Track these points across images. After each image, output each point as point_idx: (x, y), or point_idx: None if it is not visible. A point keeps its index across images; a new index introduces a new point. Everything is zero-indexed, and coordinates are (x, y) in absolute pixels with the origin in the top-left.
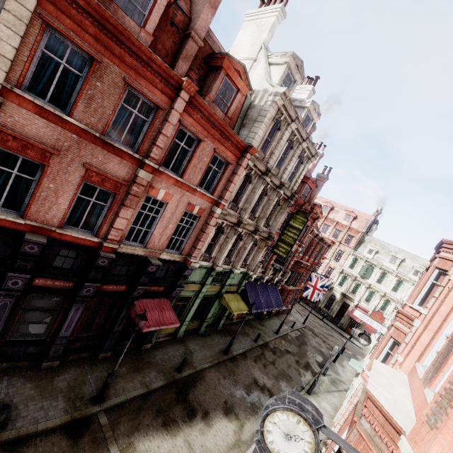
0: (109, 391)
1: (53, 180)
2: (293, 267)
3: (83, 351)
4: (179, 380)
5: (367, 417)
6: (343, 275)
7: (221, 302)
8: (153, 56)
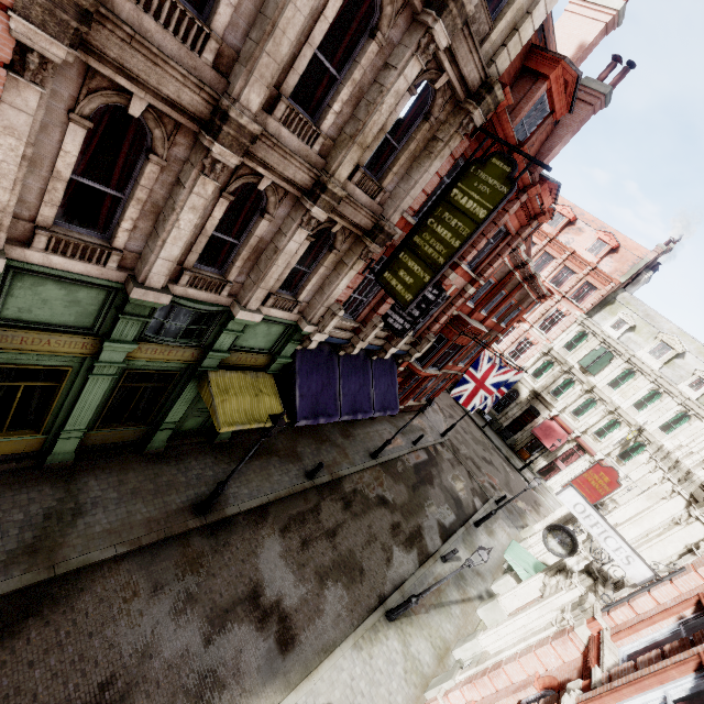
0: None
1: None
2: (444, 329)
3: None
4: None
5: None
6: (547, 359)
7: (201, 392)
8: None
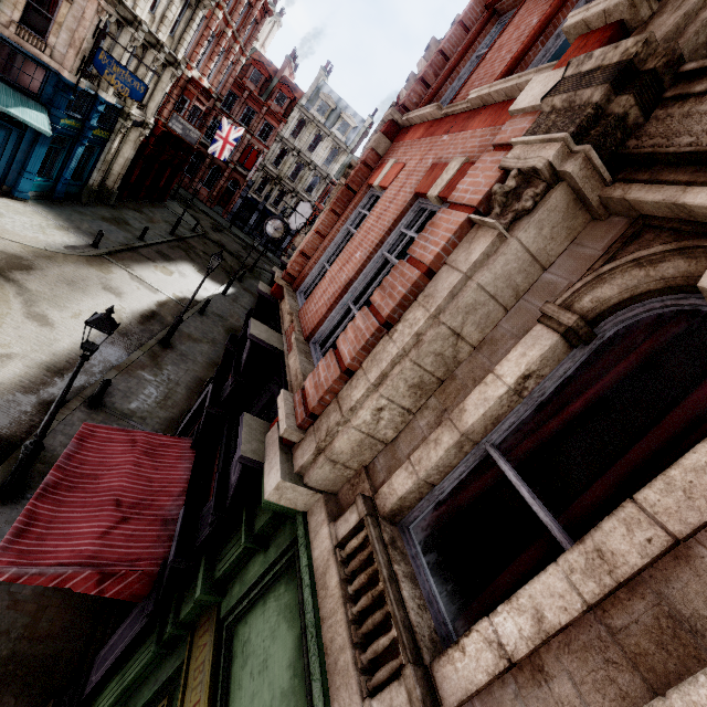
0: (6, 519)
1: None
2: None
3: None
4: None
5: None
6: None
7: None
8: None
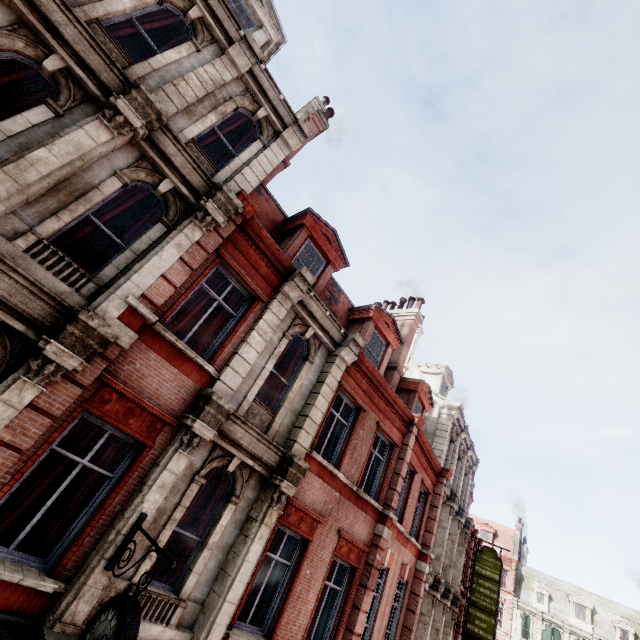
0: None
1: (310, 562)
2: None
3: None
4: None
5: None
6: None
7: None
8: (398, 399)
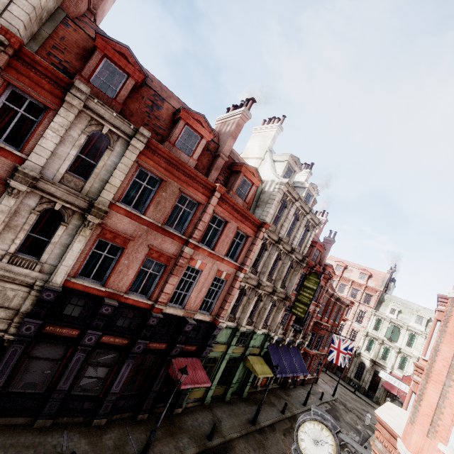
0: (148, 453)
1: (127, 258)
2: (313, 328)
3: (125, 411)
4: (210, 449)
5: (378, 438)
6: (369, 338)
7: (246, 365)
8: (199, 174)
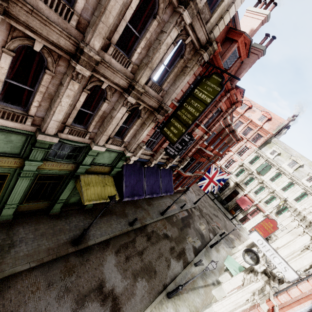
0: None
1: None
2: (194, 154)
3: None
4: None
5: None
6: (242, 168)
7: (76, 185)
8: None
